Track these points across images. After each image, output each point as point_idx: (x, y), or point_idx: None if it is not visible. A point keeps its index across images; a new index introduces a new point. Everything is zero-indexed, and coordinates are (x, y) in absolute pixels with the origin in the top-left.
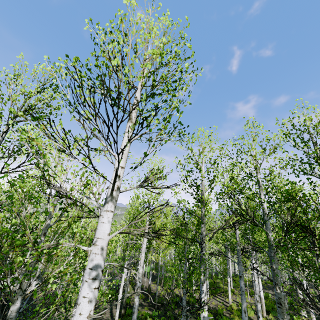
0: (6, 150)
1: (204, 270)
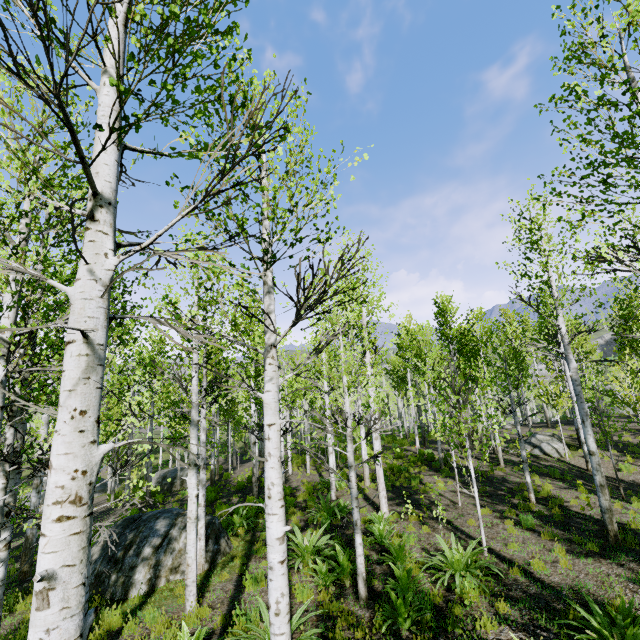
0: None
1: None
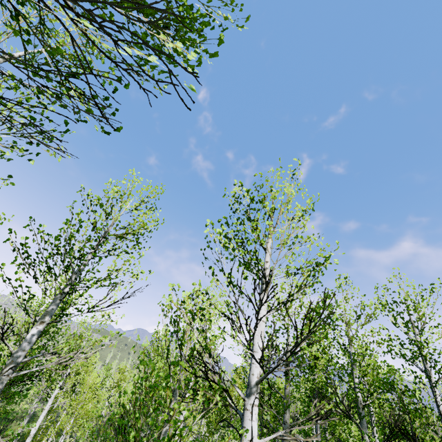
0: (96, 281)
1: None
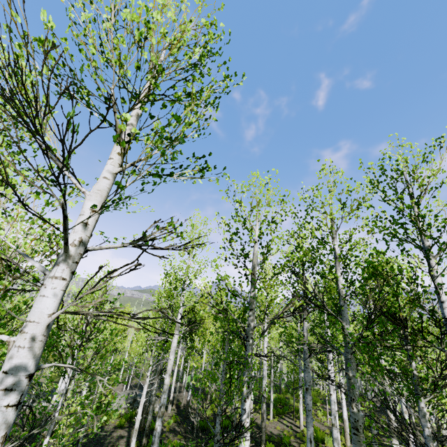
0: None
1: (248, 379)
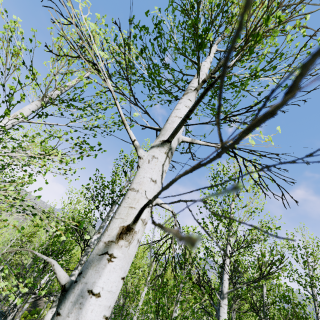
0: None
1: None
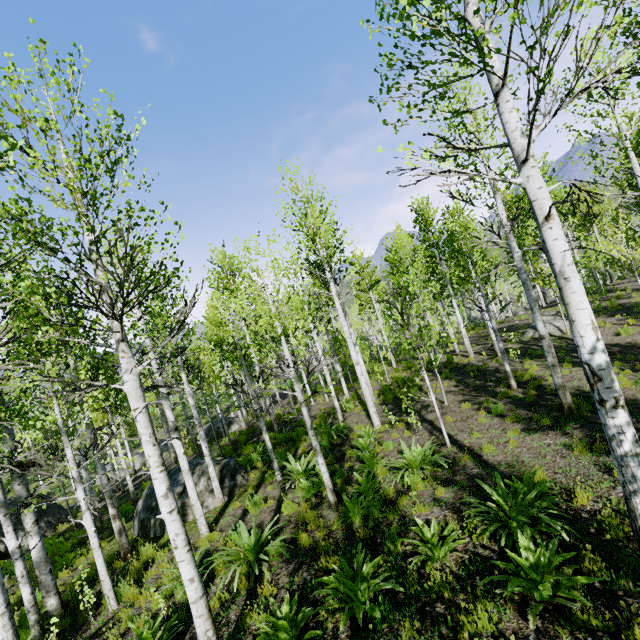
0: None
1: None
